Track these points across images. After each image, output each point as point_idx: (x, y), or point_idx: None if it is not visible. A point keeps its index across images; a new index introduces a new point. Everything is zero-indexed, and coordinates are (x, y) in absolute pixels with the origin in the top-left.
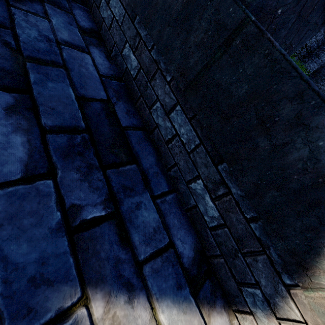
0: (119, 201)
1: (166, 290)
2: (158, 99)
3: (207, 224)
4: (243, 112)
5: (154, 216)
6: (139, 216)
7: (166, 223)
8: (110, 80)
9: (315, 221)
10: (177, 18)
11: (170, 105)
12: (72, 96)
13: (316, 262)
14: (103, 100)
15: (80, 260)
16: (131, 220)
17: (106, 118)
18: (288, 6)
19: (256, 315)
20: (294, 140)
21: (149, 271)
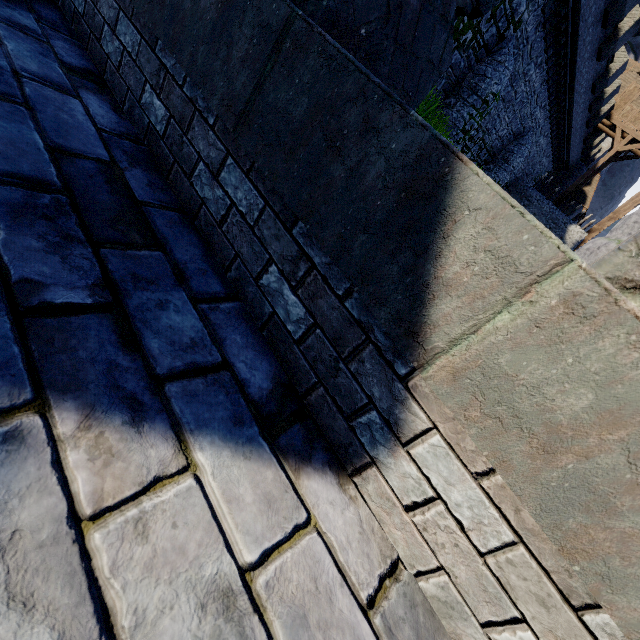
0: (124, 296)
1: (212, 425)
2: (200, 158)
3: (292, 336)
4: (309, 137)
5: (195, 325)
6: (165, 320)
7: (220, 340)
8: (120, 141)
9: (410, 256)
10: (213, 31)
11: (219, 160)
12: (39, 145)
13: (423, 317)
14: (103, 164)
15: (36, 360)
16: (147, 323)
17: (107, 187)
18: (374, 26)
19: (379, 461)
20: (368, 153)
21: (179, 395)
